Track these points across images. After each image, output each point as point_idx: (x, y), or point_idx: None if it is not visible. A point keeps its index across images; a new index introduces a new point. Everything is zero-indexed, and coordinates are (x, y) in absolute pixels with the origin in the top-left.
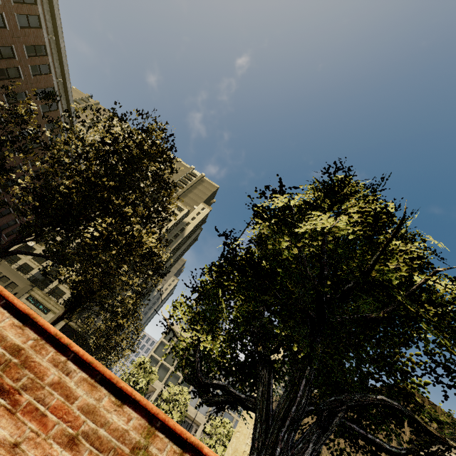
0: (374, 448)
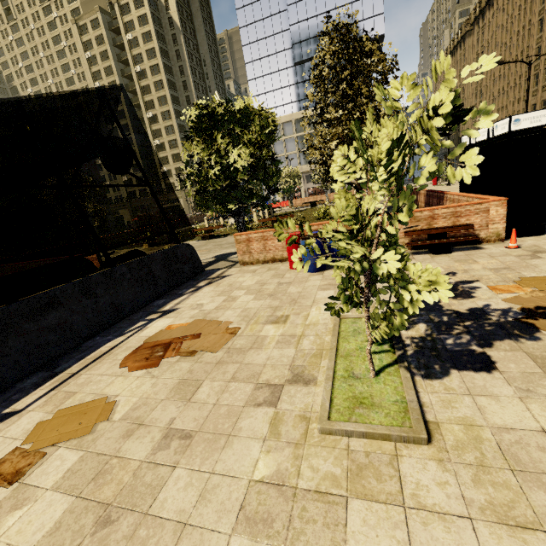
0: (528, 26)
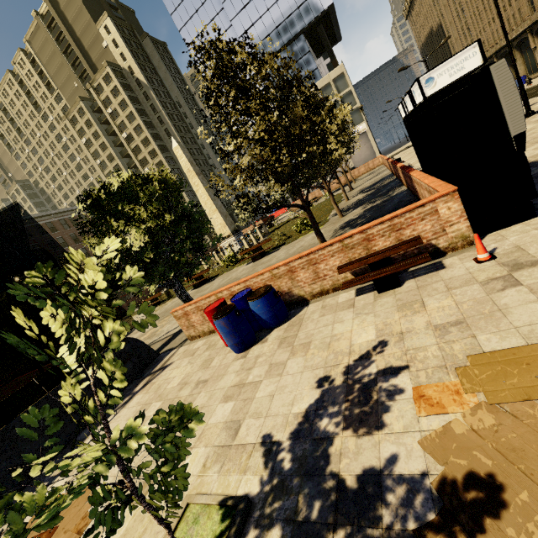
0: None
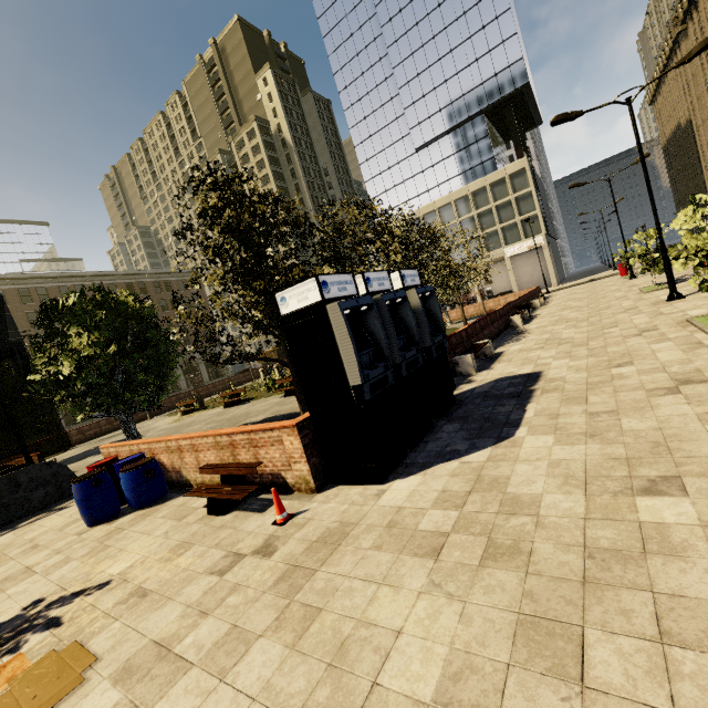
0: None
